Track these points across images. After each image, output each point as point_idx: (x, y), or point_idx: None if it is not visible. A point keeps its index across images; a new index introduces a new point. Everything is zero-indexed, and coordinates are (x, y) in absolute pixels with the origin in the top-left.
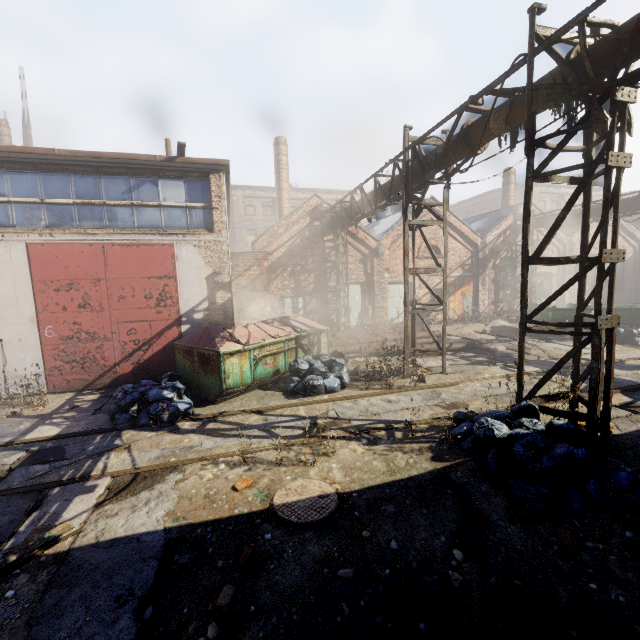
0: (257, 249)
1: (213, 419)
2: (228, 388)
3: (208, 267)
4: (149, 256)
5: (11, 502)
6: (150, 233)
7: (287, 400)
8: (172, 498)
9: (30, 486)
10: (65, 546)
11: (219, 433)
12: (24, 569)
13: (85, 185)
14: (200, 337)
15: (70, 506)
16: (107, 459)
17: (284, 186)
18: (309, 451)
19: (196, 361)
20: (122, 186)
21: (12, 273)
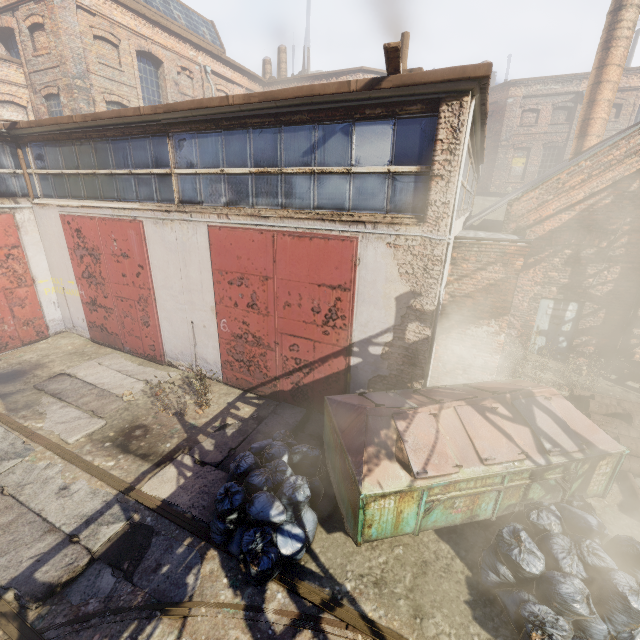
0: (514, 214)
1: (315, 615)
2: (366, 539)
3: (403, 281)
4: (322, 254)
5: None
6: (328, 219)
7: (469, 622)
8: None
9: None
10: None
11: None
12: None
13: (262, 145)
14: (350, 423)
15: None
16: (148, 637)
17: (609, 76)
18: None
19: (338, 454)
20: (303, 143)
21: (198, 258)
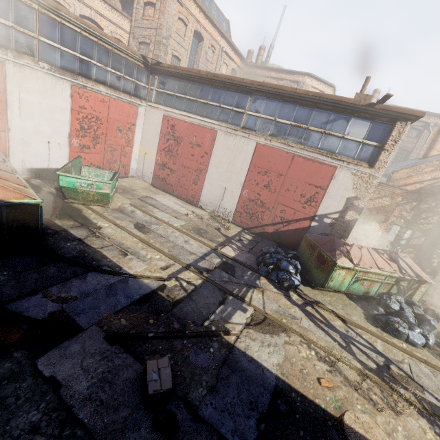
0: (393, 178)
1: (311, 304)
2: (327, 287)
3: (353, 191)
4: (317, 170)
5: (214, 291)
6: (325, 155)
7: (366, 322)
8: (282, 354)
9: (221, 286)
10: (232, 340)
11: (313, 318)
12: (216, 339)
13: (302, 114)
14: (325, 242)
15: (235, 314)
16: (252, 292)
17: None
18: (379, 394)
19: (314, 255)
20: (324, 118)
21: (244, 156)
